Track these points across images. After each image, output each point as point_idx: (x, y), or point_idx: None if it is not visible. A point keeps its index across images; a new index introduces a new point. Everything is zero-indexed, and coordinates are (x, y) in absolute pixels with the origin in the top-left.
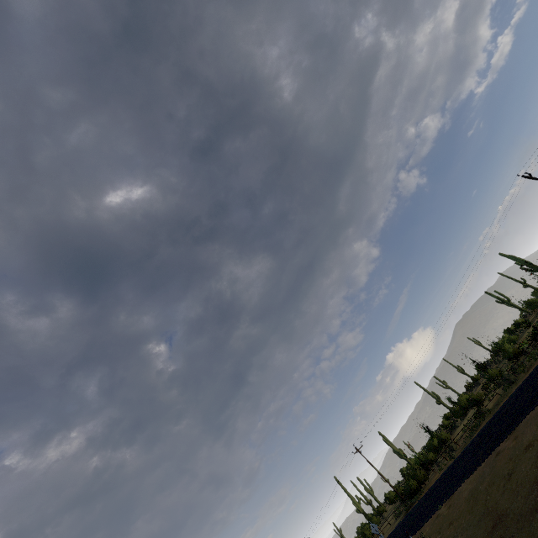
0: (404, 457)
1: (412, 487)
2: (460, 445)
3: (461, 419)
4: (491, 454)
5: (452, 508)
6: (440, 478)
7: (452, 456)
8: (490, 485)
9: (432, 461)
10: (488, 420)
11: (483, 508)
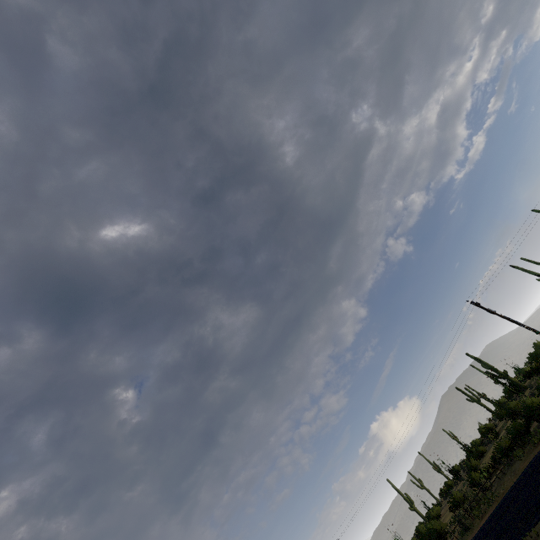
0: None
1: None
2: None
3: None
4: None
5: None
6: None
7: None
8: None
9: None
10: None
11: None
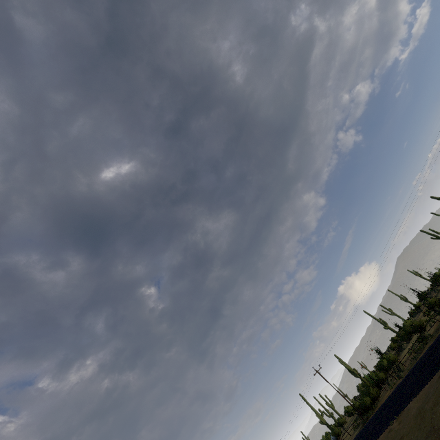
0: (359, 376)
1: (366, 403)
2: (407, 366)
3: (406, 343)
4: (434, 376)
5: (402, 424)
6: (391, 396)
7: (400, 376)
8: (435, 405)
9: (383, 379)
10: (431, 344)
11: (430, 425)
